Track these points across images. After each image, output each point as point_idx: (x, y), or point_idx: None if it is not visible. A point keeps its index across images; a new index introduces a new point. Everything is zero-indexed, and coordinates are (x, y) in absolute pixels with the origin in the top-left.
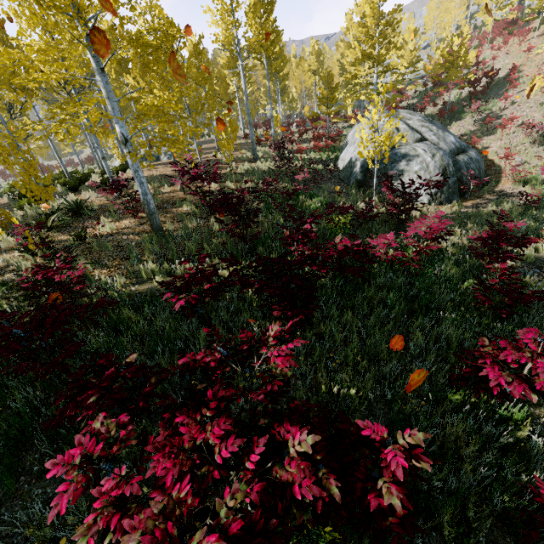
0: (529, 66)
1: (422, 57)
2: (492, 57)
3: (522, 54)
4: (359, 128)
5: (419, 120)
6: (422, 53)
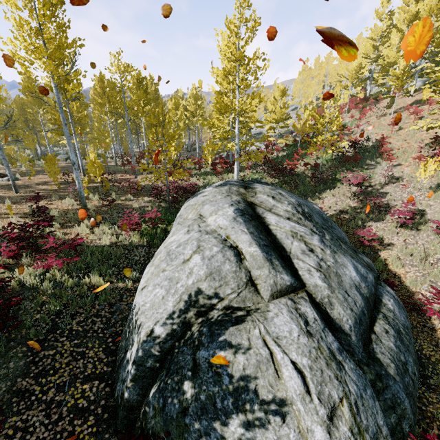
0: (395, 139)
1: (292, 116)
2: (356, 125)
3: (383, 127)
4: (182, 215)
5: (288, 211)
6: (292, 113)
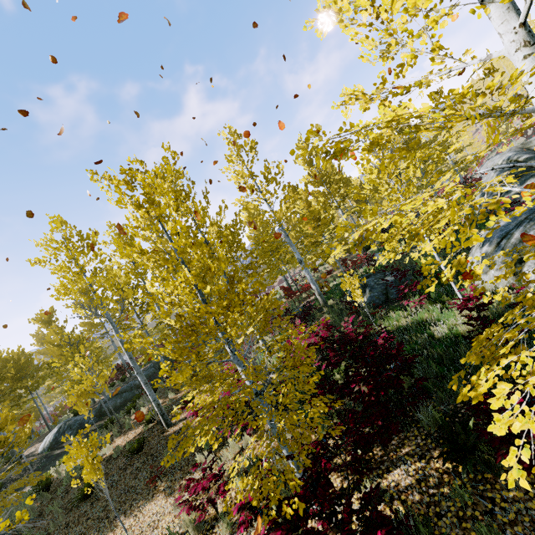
0: None
1: None
2: None
3: None
4: (486, 166)
5: None
6: None
